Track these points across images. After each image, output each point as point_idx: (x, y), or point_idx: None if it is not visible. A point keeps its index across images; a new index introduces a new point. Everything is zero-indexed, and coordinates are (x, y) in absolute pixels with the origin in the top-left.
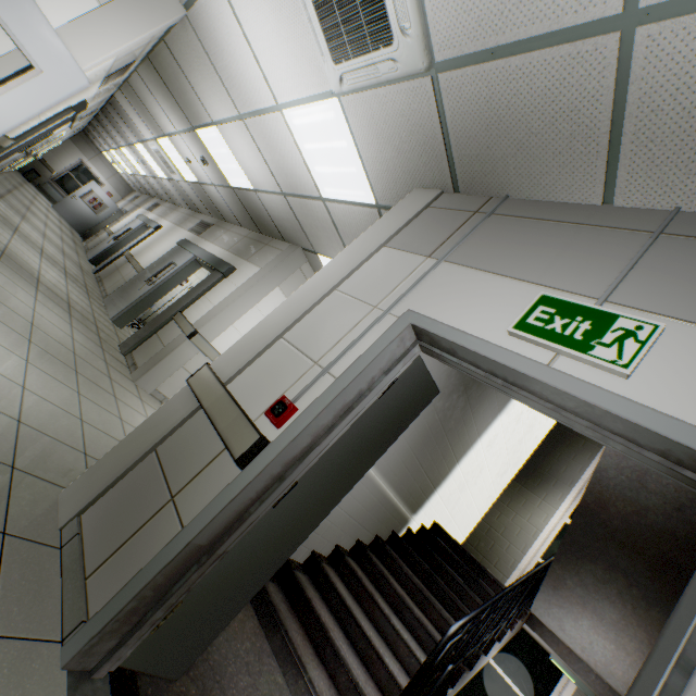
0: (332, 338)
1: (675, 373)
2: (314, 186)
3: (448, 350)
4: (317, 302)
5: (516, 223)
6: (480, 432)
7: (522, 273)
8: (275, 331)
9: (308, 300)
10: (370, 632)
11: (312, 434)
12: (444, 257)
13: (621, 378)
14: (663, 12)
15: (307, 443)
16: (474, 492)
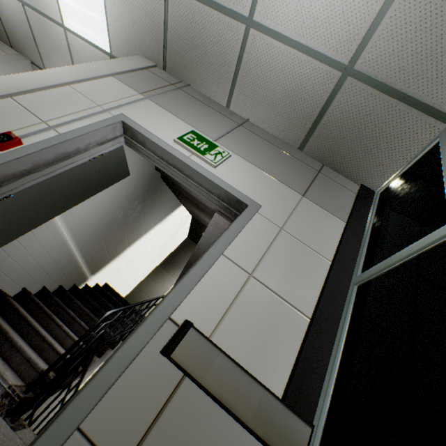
0: (61, 112)
1: (230, 170)
2: (59, 12)
3: (142, 142)
4: (50, 86)
5: (190, 98)
6: (146, 230)
7: (187, 120)
8: (5, 90)
9: (42, 82)
10: (46, 333)
11: (34, 162)
12: (150, 97)
13: (213, 168)
14: (259, 28)
15: (28, 167)
16: (135, 268)
